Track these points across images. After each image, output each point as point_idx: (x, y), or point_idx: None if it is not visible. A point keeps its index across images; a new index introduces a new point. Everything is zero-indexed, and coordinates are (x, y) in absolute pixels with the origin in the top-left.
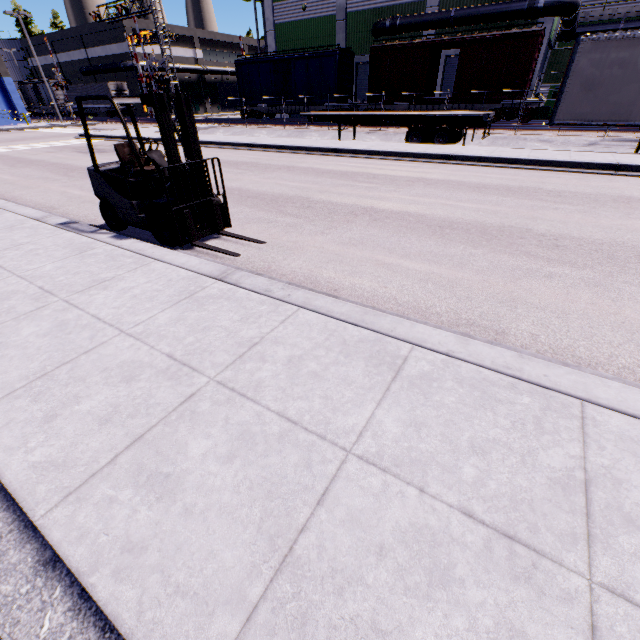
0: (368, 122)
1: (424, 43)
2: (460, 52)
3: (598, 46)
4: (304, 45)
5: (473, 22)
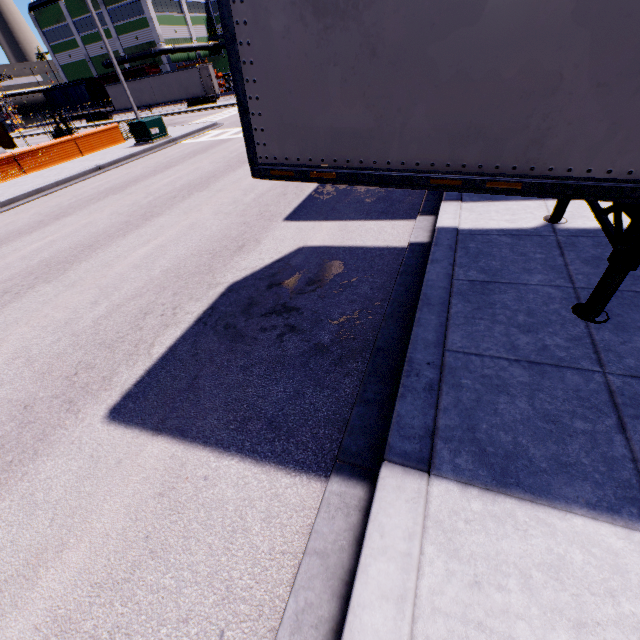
0: (76, 118)
1: (112, 75)
2: (126, 78)
3: (109, 88)
4: (79, 75)
5: (136, 60)
